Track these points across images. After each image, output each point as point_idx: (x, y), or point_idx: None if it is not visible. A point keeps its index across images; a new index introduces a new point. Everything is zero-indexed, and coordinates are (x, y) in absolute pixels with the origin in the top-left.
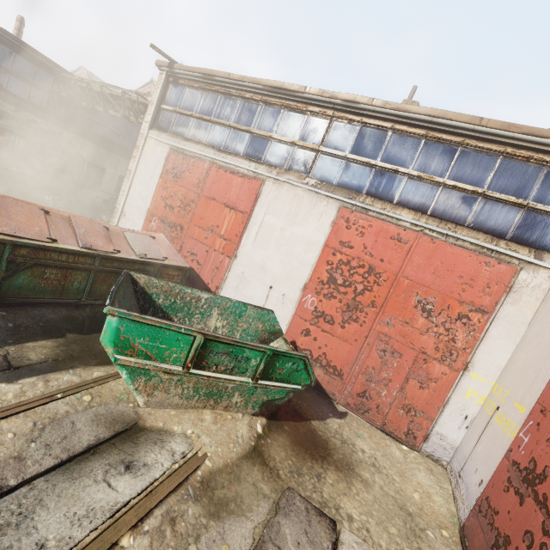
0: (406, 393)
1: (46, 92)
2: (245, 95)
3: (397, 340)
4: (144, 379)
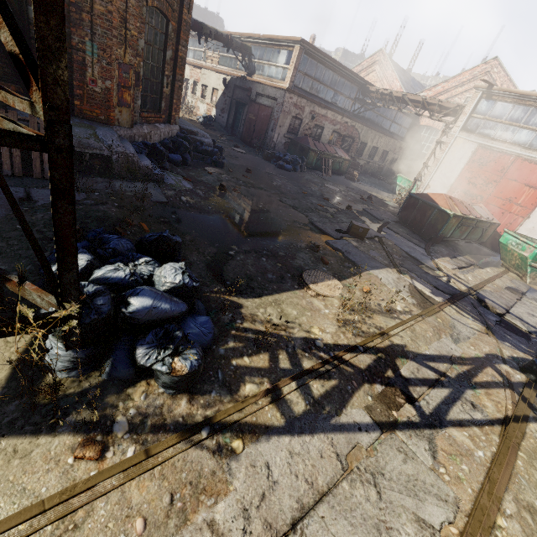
0: None
1: (353, 100)
2: None
3: None
4: (535, 273)
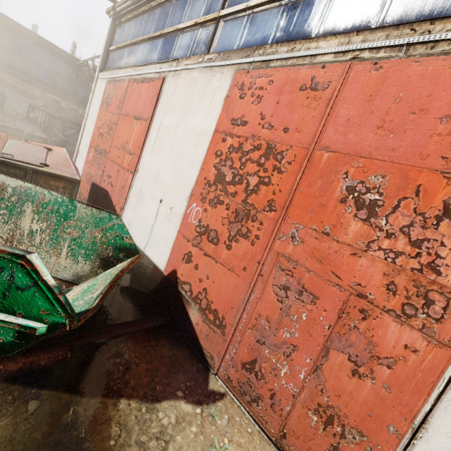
0: (323, 379)
1: (67, 79)
2: (161, 1)
3: (308, 268)
4: None
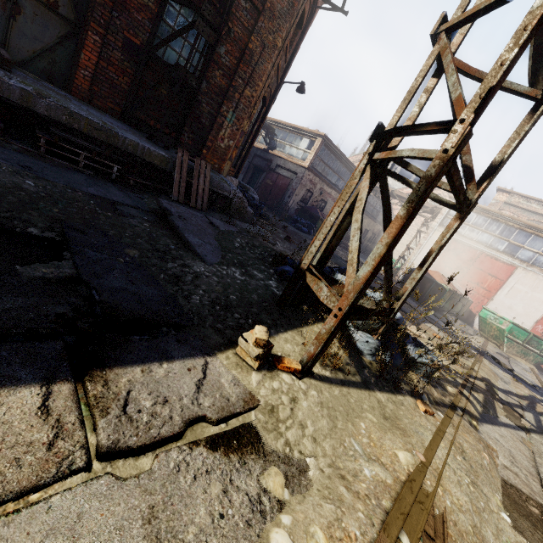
0: None
1: None
2: (508, 223)
3: None
4: (509, 343)
